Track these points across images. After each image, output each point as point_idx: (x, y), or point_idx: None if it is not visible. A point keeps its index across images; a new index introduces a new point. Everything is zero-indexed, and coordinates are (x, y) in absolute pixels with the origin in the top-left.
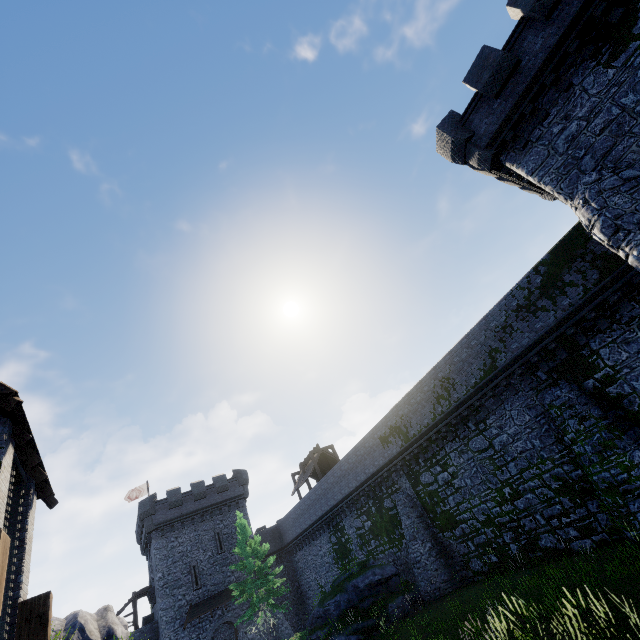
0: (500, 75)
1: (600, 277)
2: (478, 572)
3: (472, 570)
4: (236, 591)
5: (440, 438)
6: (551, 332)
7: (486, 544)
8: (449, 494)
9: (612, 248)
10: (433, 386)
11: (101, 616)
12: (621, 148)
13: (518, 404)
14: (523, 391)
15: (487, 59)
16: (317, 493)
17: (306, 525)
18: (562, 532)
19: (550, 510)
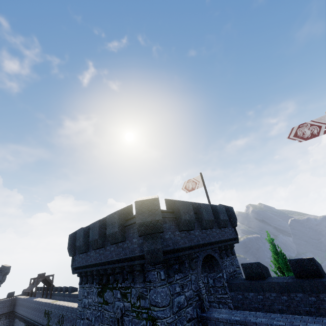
0: (80, 249)
1: None
2: None
3: None
4: None
5: None
6: None
7: None
8: None
9: None
10: (60, 313)
11: None
12: None
13: None
14: None
15: (81, 237)
16: (27, 303)
17: (20, 312)
18: None
19: None
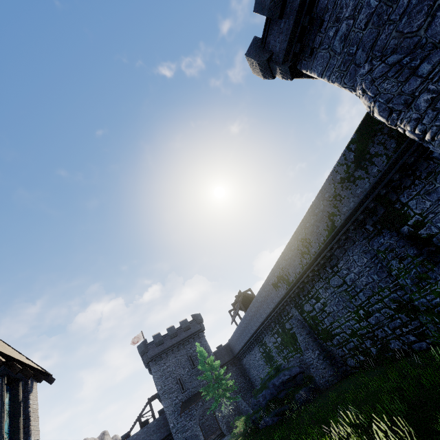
0: None
1: (397, 145)
2: (353, 367)
3: (349, 366)
4: (204, 392)
5: (310, 280)
6: (369, 195)
7: (355, 349)
8: (324, 317)
9: (392, 126)
10: (297, 246)
11: (101, 439)
12: (384, 36)
13: (357, 251)
14: (358, 241)
15: None
16: (244, 323)
17: (243, 343)
18: (404, 338)
19: (393, 323)
